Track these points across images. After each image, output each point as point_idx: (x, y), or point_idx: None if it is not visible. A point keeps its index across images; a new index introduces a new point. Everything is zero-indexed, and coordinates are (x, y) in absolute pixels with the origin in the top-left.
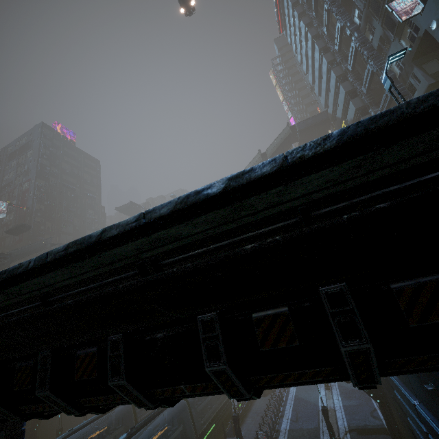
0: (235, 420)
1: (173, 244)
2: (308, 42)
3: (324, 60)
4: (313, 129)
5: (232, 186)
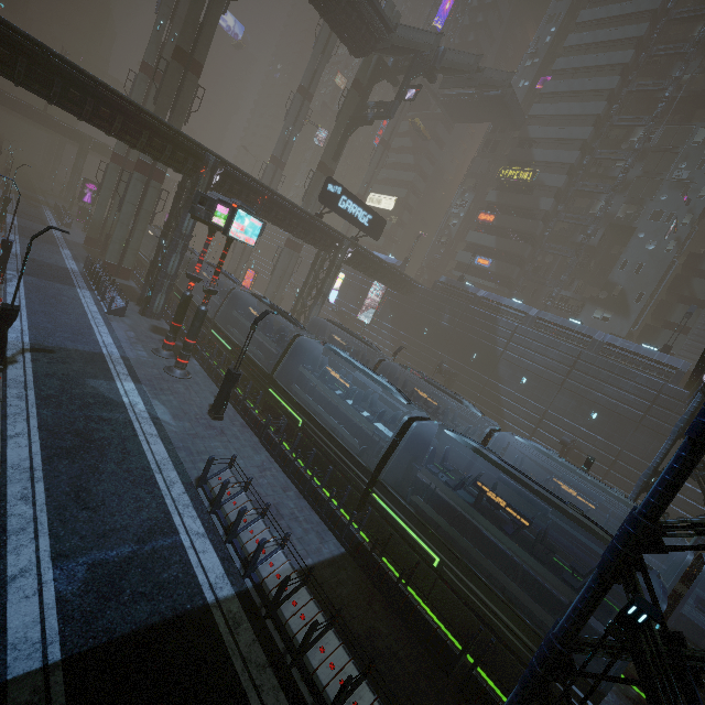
0: None
1: None
2: (619, 52)
3: (601, 105)
4: (503, 115)
5: None
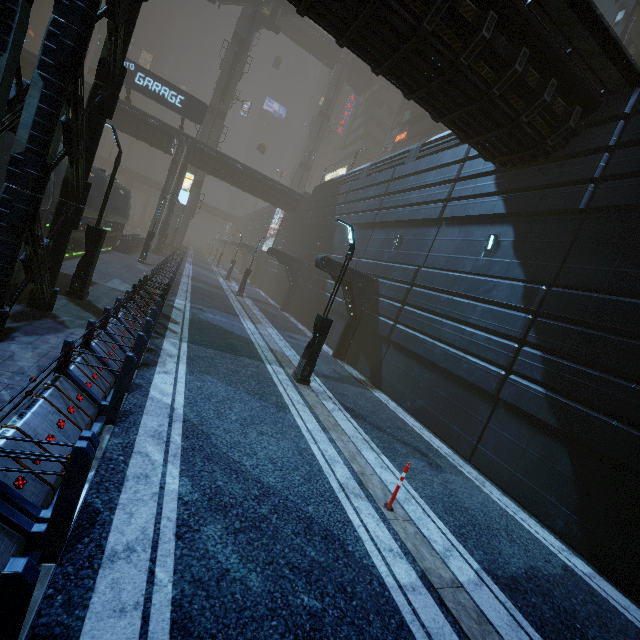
0: (150, 236)
1: (534, 5)
2: None
3: None
4: None
5: (600, 17)
